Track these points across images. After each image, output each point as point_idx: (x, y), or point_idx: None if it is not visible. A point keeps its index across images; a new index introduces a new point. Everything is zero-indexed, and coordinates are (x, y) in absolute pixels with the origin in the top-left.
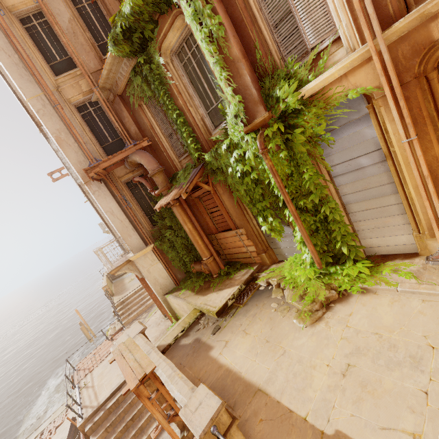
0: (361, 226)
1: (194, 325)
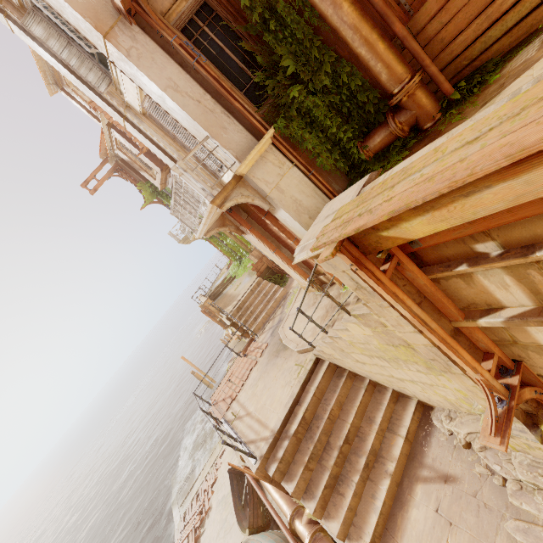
0: None
1: None
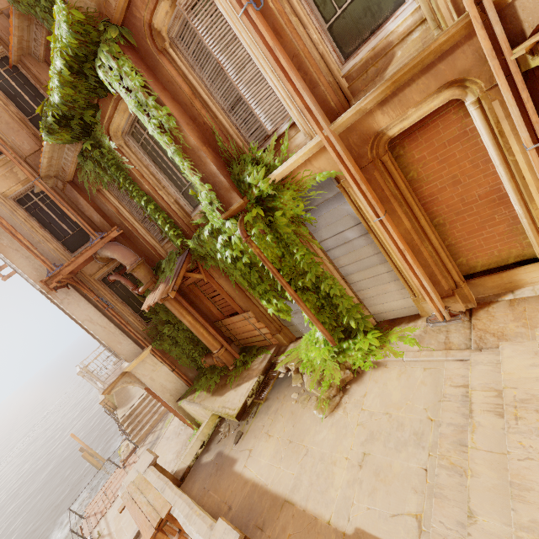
0: (364, 295)
1: (214, 435)
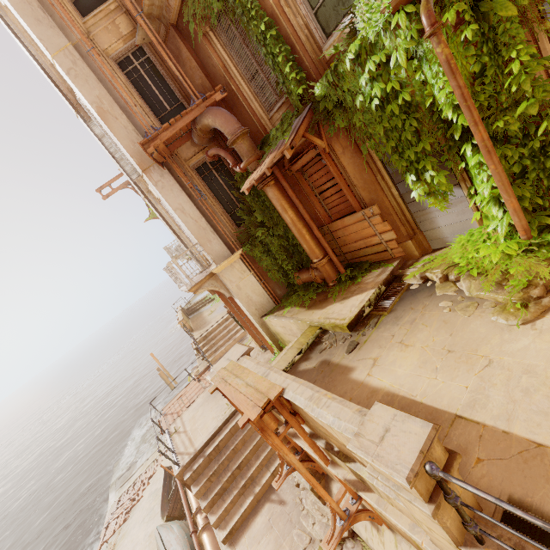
0: None
1: (315, 345)
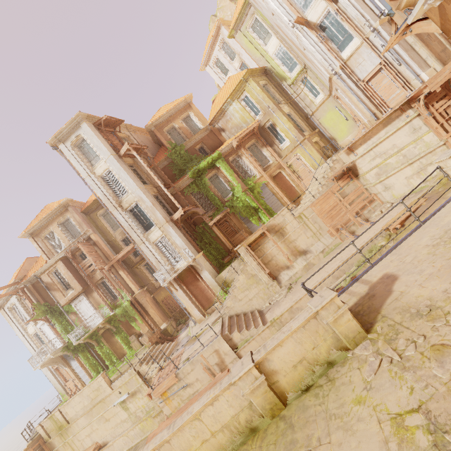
0: (276, 212)
1: None
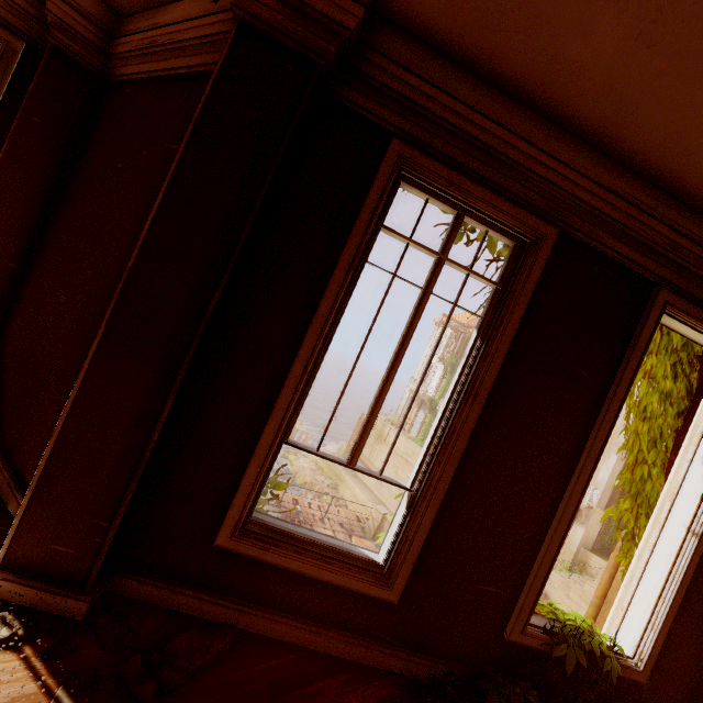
0: None
1: None
